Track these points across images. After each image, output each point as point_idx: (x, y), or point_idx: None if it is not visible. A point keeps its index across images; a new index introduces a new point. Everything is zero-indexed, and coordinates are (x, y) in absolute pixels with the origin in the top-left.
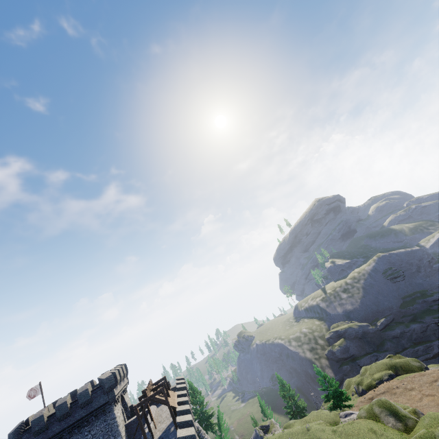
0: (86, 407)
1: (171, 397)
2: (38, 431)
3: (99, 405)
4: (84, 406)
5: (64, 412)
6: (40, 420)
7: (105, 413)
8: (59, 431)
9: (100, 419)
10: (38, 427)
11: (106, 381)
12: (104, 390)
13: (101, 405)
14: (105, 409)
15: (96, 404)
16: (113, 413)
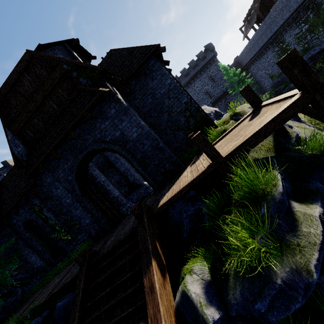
0: (204, 60)
1: (266, 12)
2: (185, 74)
3: (210, 58)
4: (203, 59)
5: (194, 64)
6: (184, 70)
7: (215, 62)
8: (195, 73)
9: (212, 65)
10: (185, 73)
11: (210, 45)
12: (210, 49)
13: (211, 57)
14: (213, 60)
15: (208, 58)
16: (218, 61)
